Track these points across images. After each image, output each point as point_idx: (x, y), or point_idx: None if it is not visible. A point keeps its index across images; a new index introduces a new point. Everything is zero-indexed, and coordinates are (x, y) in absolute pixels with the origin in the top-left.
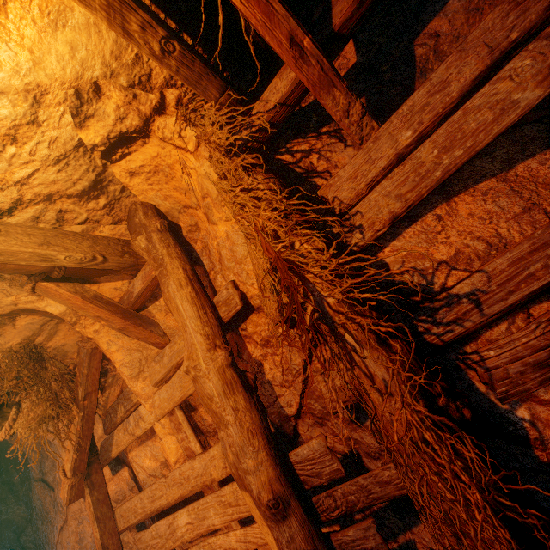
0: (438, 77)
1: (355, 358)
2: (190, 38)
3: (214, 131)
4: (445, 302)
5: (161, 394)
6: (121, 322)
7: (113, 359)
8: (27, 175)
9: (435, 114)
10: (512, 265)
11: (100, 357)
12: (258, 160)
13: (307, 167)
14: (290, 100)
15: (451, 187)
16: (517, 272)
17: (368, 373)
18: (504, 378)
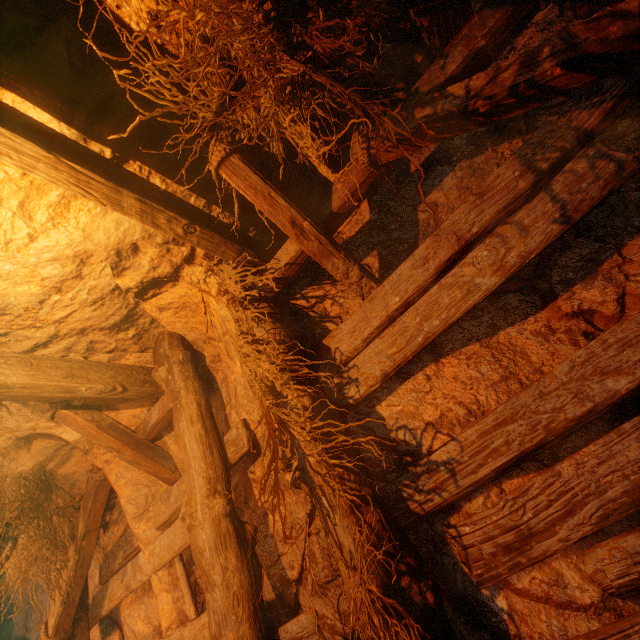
0: (420, 254)
1: (329, 524)
2: (219, 207)
3: (231, 284)
4: (426, 467)
5: (162, 539)
6: (132, 454)
7: (120, 494)
8: (66, 315)
9: (417, 285)
10: (480, 438)
11: (107, 489)
12: (270, 309)
13: (321, 311)
14: (299, 260)
15: (441, 348)
16: (485, 445)
17: (338, 542)
18: (478, 559)
